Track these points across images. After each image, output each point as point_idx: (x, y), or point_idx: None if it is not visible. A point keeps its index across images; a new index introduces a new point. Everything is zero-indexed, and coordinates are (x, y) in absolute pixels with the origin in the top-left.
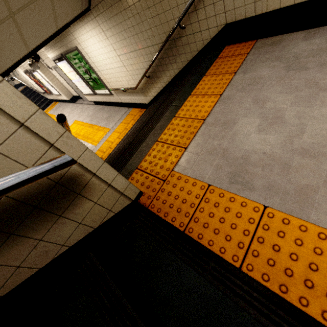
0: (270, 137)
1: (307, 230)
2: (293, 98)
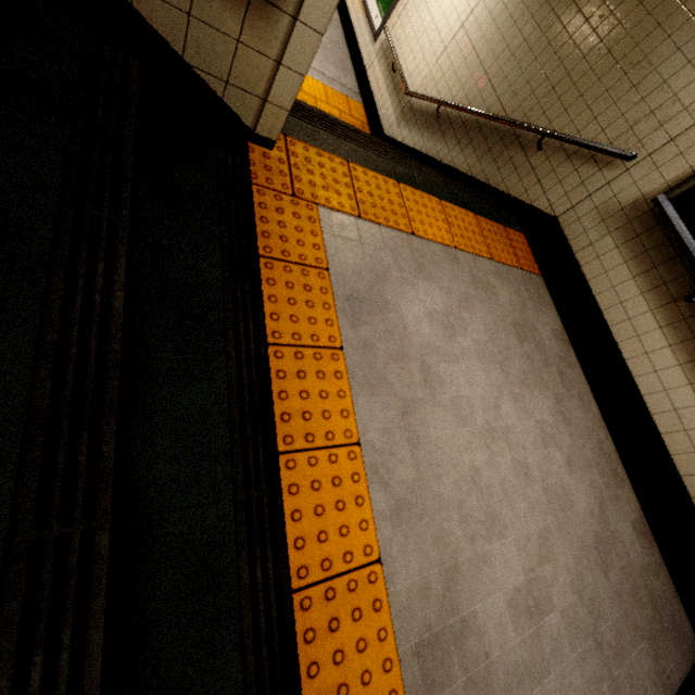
0: (427, 329)
1: (342, 399)
2: (482, 340)
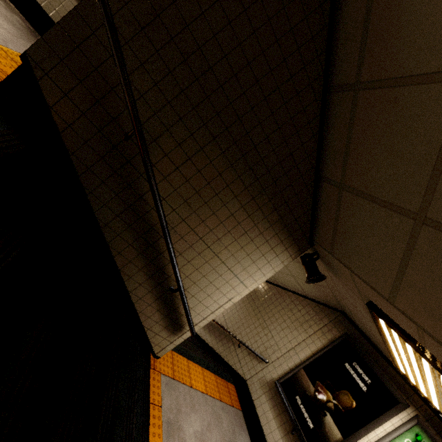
0: None
1: None
2: None
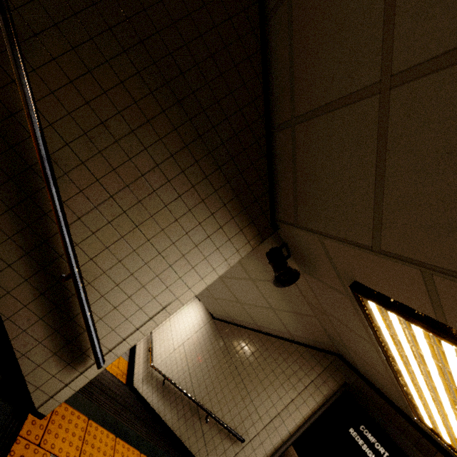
0: None
1: None
2: None
